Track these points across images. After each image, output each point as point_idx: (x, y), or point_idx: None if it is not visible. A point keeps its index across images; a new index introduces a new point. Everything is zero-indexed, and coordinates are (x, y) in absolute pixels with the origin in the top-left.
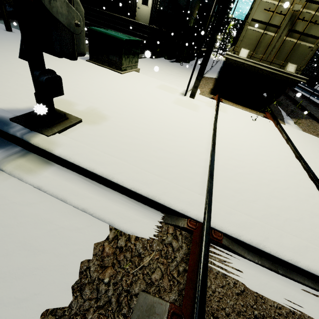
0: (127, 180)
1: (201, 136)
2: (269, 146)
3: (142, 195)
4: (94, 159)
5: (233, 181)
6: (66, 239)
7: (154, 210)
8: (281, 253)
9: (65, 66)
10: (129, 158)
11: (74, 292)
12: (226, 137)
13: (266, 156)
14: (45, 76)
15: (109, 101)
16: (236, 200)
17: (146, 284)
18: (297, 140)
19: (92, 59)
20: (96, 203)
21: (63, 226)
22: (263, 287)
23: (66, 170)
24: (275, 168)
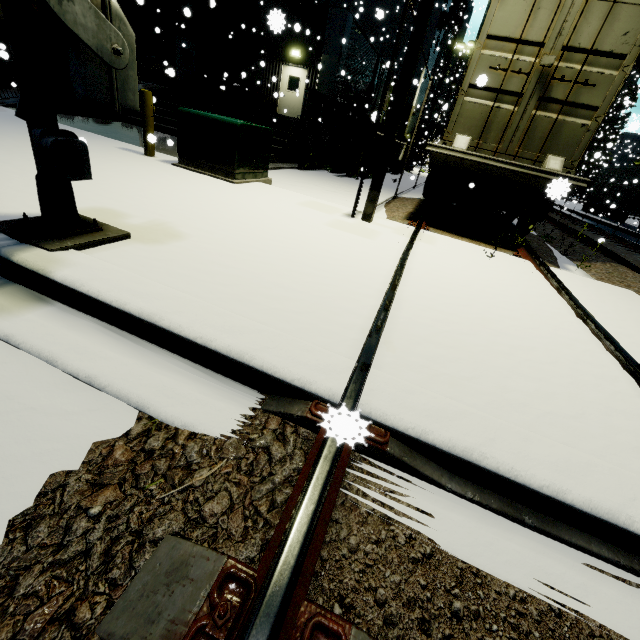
0: (192, 324)
1: (373, 272)
2: (520, 296)
3: (219, 353)
4: (131, 288)
5: (429, 343)
6: (33, 429)
7: (244, 387)
8: (523, 471)
9: (129, 168)
10: (208, 294)
11: (11, 532)
12: (425, 277)
13: (510, 310)
14: (53, 137)
15: (196, 216)
16: (430, 373)
17: (187, 522)
18: (582, 291)
19: (184, 162)
20: (120, 367)
21: (34, 407)
22: (483, 552)
23: (75, 312)
24: (529, 330)
